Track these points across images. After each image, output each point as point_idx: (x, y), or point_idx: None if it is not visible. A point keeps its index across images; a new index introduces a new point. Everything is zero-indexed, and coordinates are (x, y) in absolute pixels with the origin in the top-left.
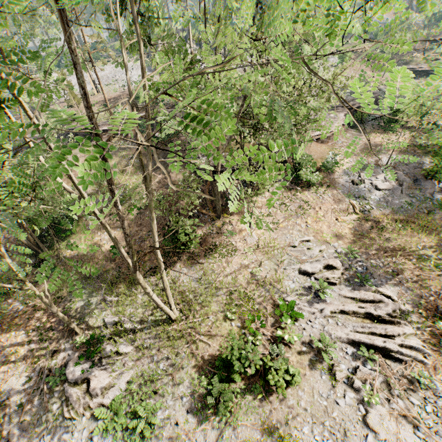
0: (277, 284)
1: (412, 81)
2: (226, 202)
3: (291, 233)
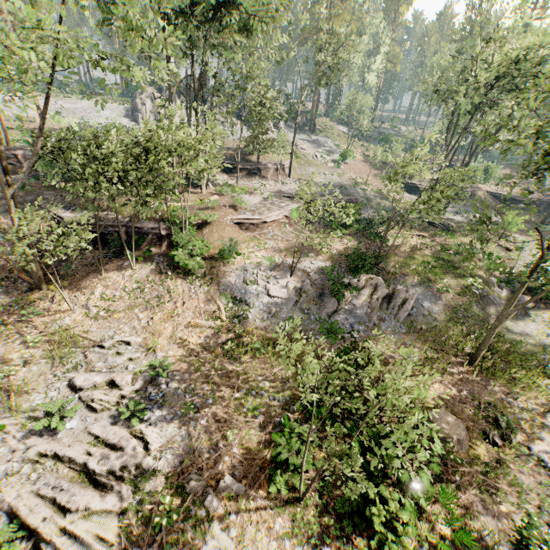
0: (14, 396)
1: (410, 196)
2: (68, 270)
3: (119, 328)
